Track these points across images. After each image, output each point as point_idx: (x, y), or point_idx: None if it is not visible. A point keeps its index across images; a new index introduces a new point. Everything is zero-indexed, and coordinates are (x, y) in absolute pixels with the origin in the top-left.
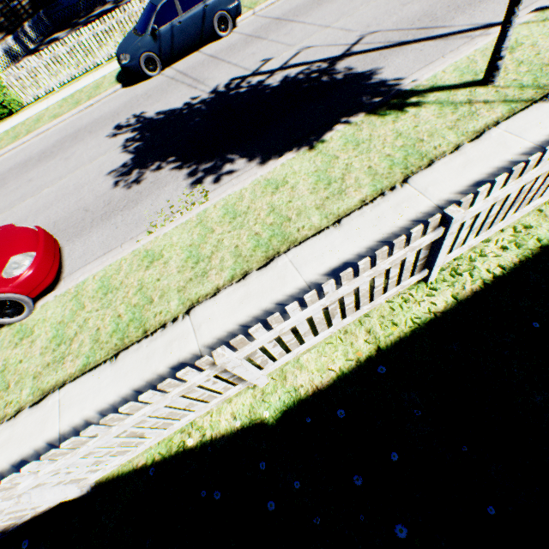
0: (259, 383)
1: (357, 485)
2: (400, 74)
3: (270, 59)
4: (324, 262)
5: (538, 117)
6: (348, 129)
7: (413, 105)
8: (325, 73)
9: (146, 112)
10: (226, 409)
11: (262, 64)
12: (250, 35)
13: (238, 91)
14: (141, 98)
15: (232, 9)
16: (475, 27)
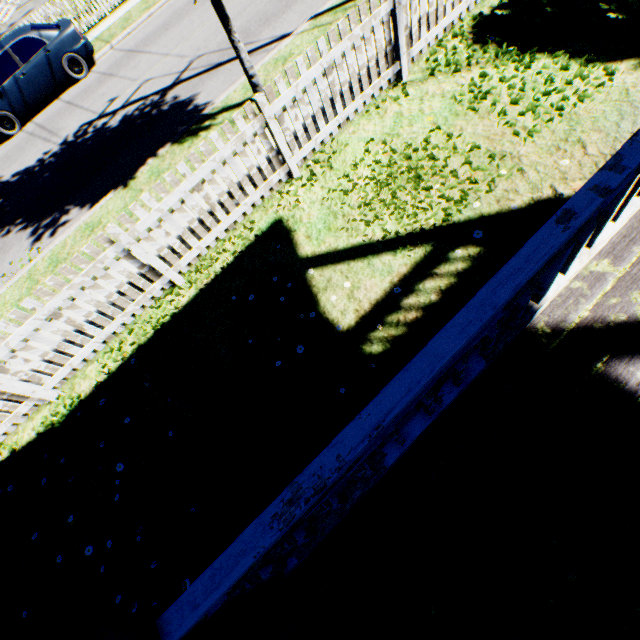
0: (46, 397)
1: (104, 449)
2: (210, 98)
3: (116, 98)
4: (114, 288)
5: None
6: (156, 161)
7: (206, 128)
8: (156, 106)
9: (4, 176)
10: (30, 426)
11: (109, 105)
12: (105, 73)
13: (84, 138)
14: (2, 161)
15: (80, 50)
16: (274, 40)
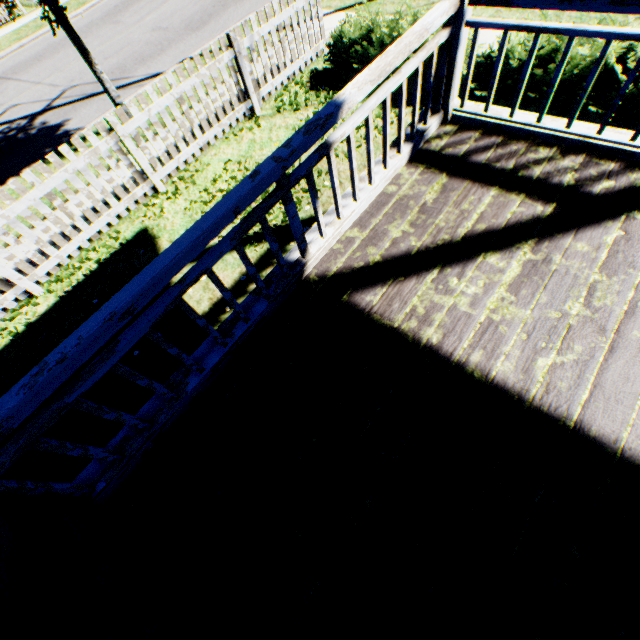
0: None
1: None
2: (83, 123)
3: None
4: None
5: (152, 147)
6: (19, 180)
7: (76, 150)
8: (23, 130)
9: None
10: None
11: None
12: None
13: None
14: None
15: None
16: (149, 77)
